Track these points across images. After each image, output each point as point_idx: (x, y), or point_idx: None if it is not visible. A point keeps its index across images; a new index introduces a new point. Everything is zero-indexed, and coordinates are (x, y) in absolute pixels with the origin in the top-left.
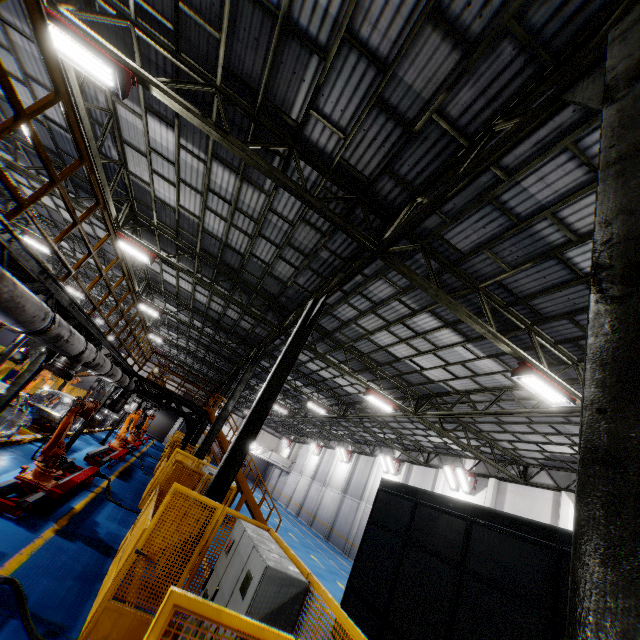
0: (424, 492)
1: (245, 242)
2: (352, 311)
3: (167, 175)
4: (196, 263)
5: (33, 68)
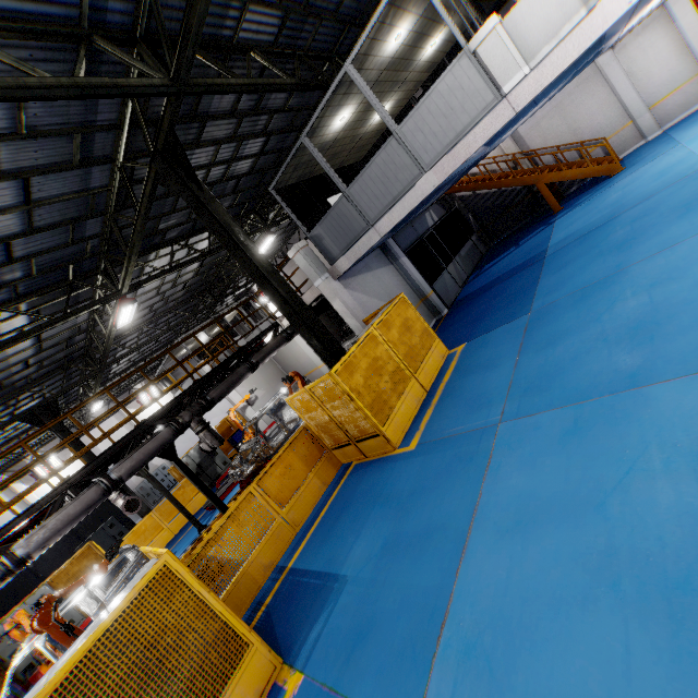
0: None
1: None
2: None
3: None
4: None
5: None
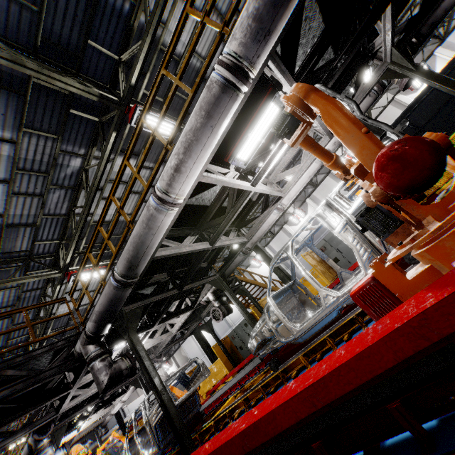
0: None
1: None
2: None
3: None
4: None
5: None
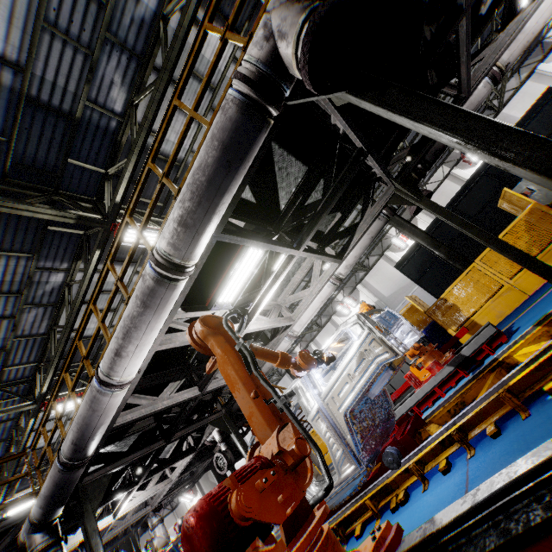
0: None
1: None
2: None
3: None
4: None
5: None
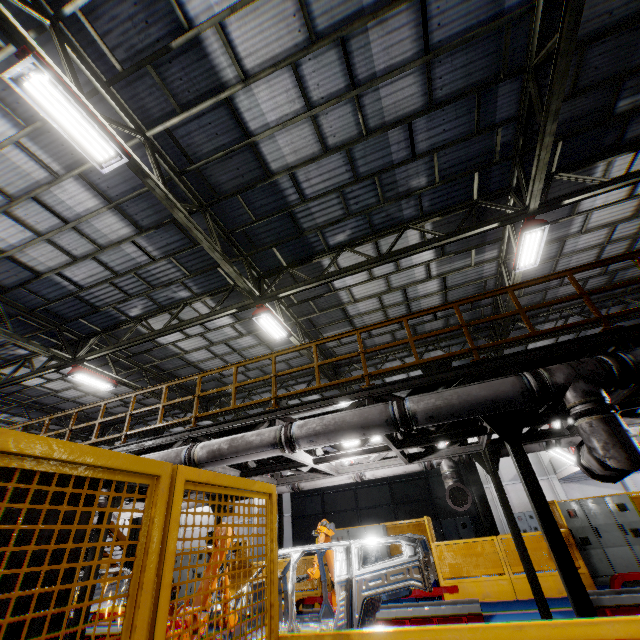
0: (326, 487)
1: (218, 365)
2: (268, 395)
3: (188, 330)
4: (124, 372)
5: (113, 259)
